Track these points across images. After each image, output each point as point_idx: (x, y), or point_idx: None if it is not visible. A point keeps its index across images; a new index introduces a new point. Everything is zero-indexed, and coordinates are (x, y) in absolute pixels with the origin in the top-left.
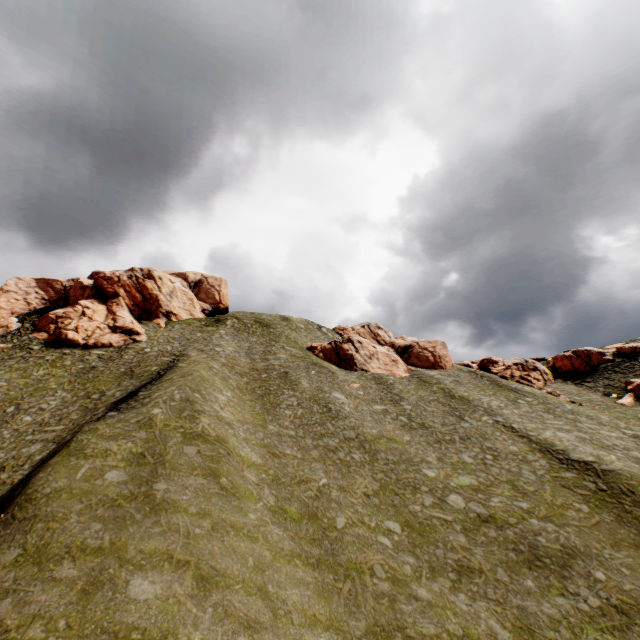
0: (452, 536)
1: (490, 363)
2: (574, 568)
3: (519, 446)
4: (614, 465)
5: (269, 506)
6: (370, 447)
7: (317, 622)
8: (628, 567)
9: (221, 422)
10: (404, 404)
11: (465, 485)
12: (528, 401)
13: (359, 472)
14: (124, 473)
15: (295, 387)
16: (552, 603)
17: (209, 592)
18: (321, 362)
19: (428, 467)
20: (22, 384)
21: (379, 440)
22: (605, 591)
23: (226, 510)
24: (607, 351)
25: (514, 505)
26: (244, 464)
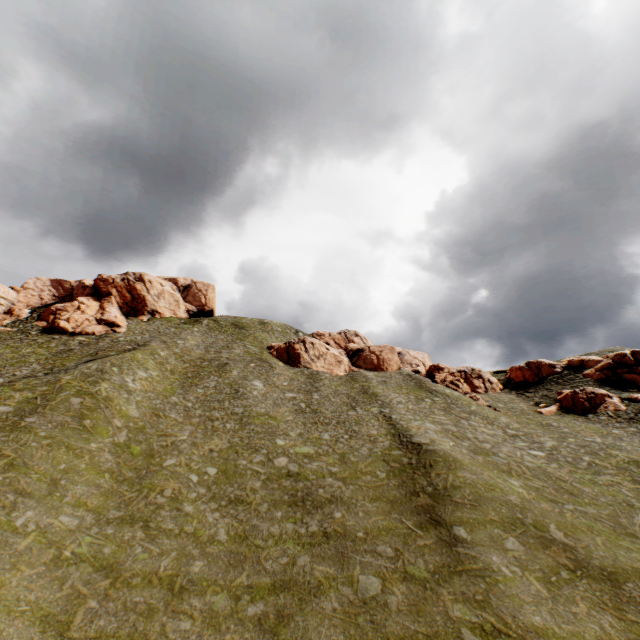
0: (252, 481)
1: (436, 369)
2: (324, 509)
3: (380, 431)
4: (439, 447)
5: (116, 444)
6: (247, 420)
7: (84, 506)
8: (366, 512)
9: (121, 387)
10: (315, 395)
11: (301, 452)
12: (435, 400)
13: (221, 436)
14: (13, 407)
15: (223, 374)
16: (281, 526)
17: (9, 471)
18: (269, 358)
19: (284, 438)
20: (10, 357)
21: (261, 417)
22: (330, 524)
23: (72, 438)
24: (558, 363)
25: (326, 468)
26: (119, 416)
